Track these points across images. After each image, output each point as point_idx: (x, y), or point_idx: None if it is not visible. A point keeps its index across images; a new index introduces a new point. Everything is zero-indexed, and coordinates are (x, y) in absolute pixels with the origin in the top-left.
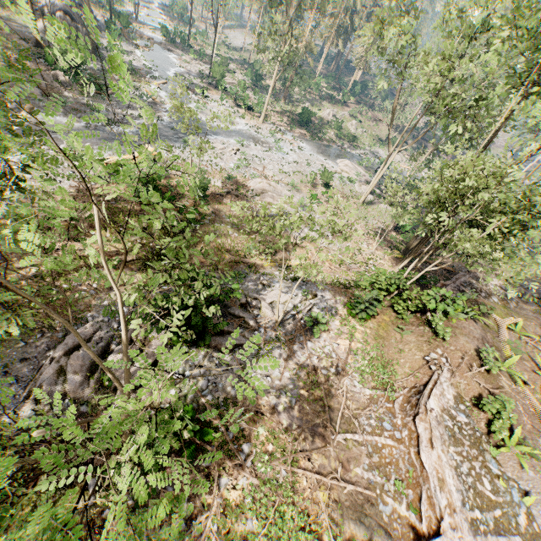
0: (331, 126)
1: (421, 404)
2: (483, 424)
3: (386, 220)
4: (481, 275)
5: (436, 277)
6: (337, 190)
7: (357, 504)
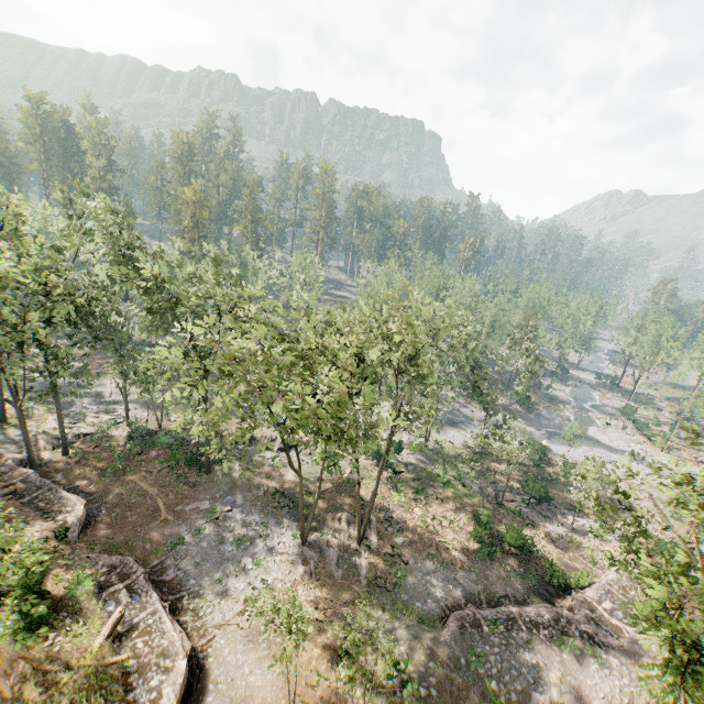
0: None
1: None
2: None
3: None
4: None
5: None
6: None
7: (568, 566)
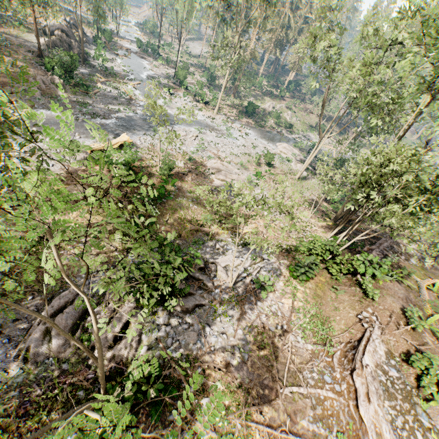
0: (271, 116)
1: (357, 360)
2: (412, 379)
3: (318, 192)
4: (400, 240)
5: (363, 242)
6: (277, 168)
7: None
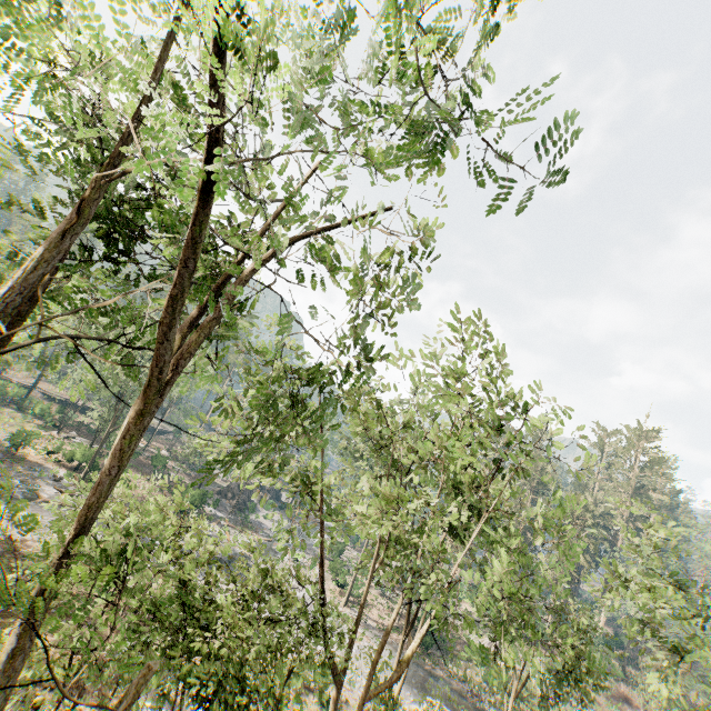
0: None
1: None
2: None
3: None
4: None
5: None
6: None
7: None
